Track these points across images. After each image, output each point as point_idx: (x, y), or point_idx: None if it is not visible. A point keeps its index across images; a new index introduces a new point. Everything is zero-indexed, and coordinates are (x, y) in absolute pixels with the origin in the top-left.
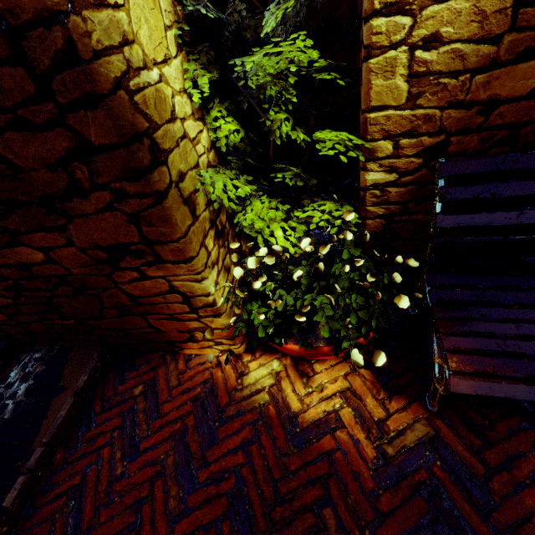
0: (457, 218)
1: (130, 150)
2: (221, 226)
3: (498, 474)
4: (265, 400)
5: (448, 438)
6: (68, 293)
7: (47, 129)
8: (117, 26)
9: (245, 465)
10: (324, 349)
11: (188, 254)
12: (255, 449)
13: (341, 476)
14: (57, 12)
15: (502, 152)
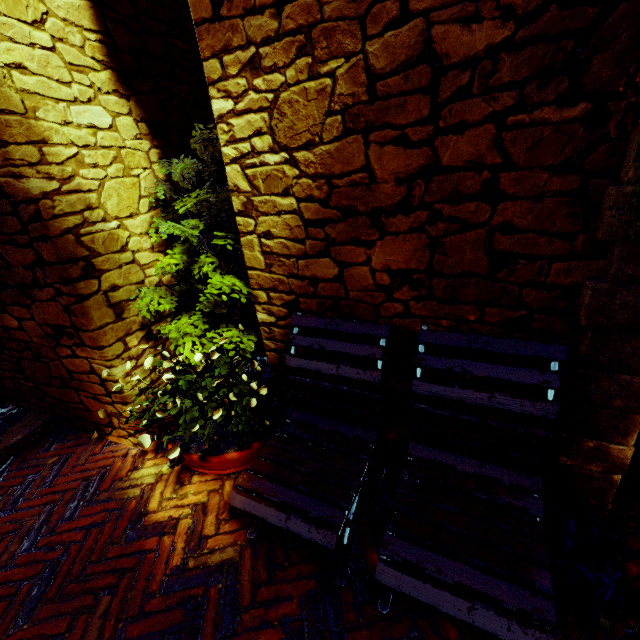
0: (299, 361)
1: (65, 267)
2: (159, 331)
3: (257, 609)
4: (134, 495)
5: (244, 567)
6: (31, 358)
7: (25, 248)
8: (85, 201)
9: (78, 542)
10: (194, 456)
11: (100, 343)
12: (96, 532)
13: (139, 573)
14: (35, 199)
15: (335, 316)
